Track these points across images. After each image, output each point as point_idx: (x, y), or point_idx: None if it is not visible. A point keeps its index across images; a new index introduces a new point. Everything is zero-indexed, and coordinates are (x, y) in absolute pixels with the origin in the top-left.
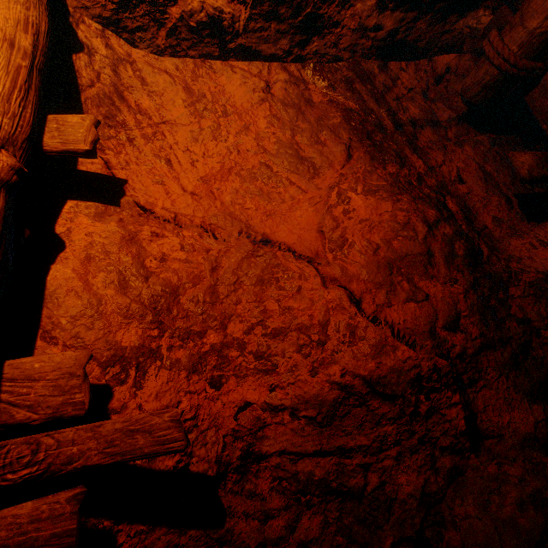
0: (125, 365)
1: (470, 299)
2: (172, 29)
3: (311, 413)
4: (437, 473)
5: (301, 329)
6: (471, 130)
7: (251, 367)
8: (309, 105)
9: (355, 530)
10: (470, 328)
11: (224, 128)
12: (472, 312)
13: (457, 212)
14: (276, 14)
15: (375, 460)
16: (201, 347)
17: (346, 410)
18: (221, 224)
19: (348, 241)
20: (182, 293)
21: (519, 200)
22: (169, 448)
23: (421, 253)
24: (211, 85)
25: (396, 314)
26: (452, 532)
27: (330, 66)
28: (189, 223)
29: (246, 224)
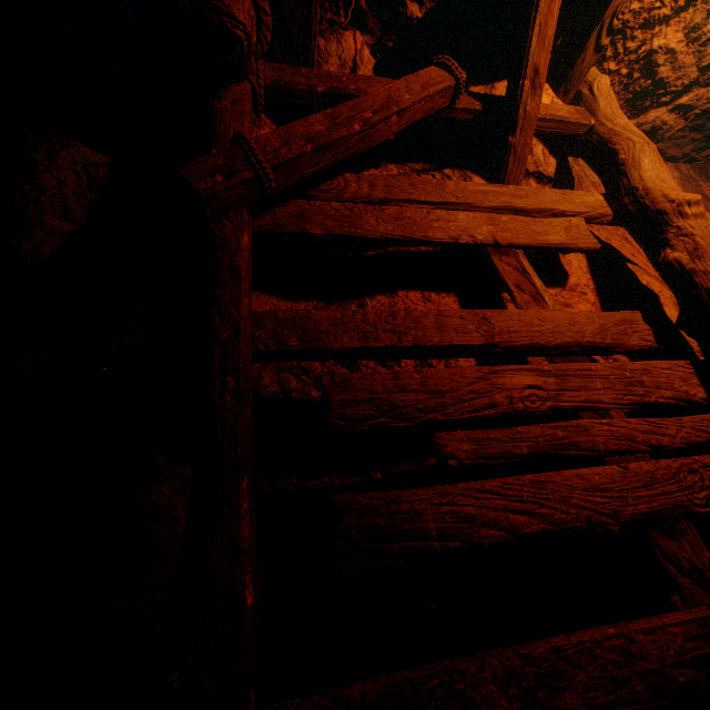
0: None
1: None
2: None
3: None
4: None
5: None
6: None
7: None
8: (705, 199)
9: None
10: None
11: None
12: None
13: None
14: (701, 127)
15: None
16: None
17: None
18: None
19: None
20: None
21: None
22: None
23: None
24: None
25: None
26: None
27: None
28: None
29: None
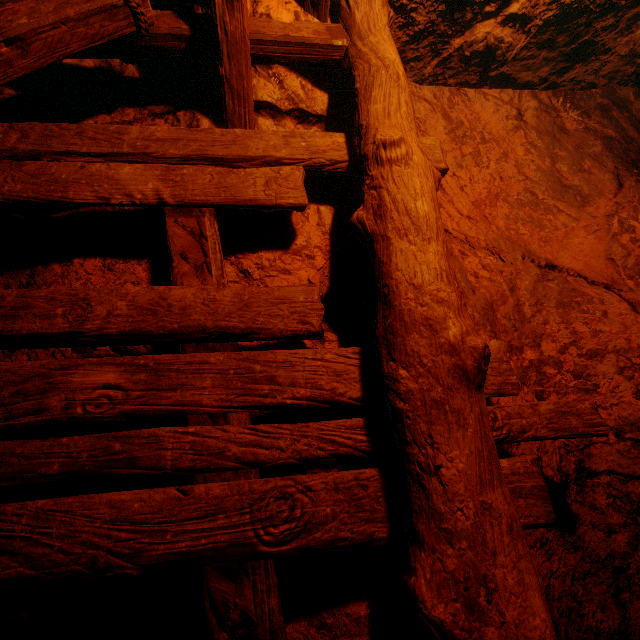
0: None
1: None
2: (444, 59)
3: (636, 436)
4: None
5: (619, 351)
6: None
7: (570, 385)
8: (563, 133)
9: None
10: None
11: (484, 154)
12: None
13: None
14: (552, 43)
15: None
16: (522, 361)
17: None
18: (503, 248)
19: None
20: (496, 309)
21: None
22: (597, 431)
23: None
24: (467, 112)
25: None
26: None
27: (582, 93)
28: (477, 244)
29: (525, 249)
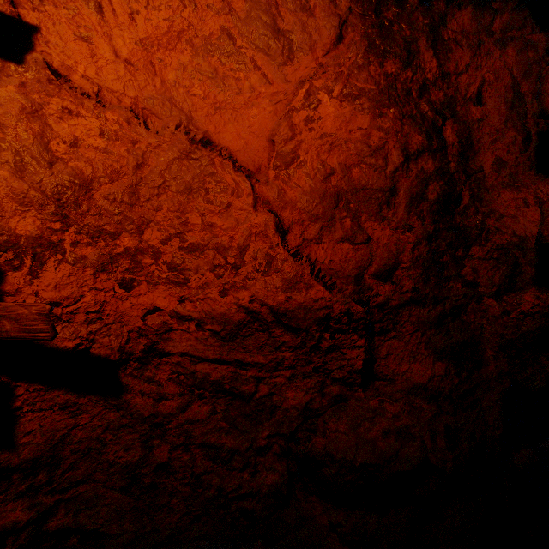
0: (19, 253)
1: (419, 251)
2: None
3: (216, 328)
4: (323, 396)
5: (219, 249)
6: (530, 22)
7: (163, 277)
8: None
9: (239, 421)
10: (405, 281)
11: None
12: (415, 265)
13: (453, 144)
14: None
15: (269, 376)
16: (114, 248)
17: (249, 332)
18: (157, 111)
19: (298, 158)
20: (96, 188)
21: (541, 141)
22: (35, 336)
23: (382, 189)
24: None
25: (324, 253)
26: (320, 438)
27: None
28: (116, 102)
29: (187, 116)
